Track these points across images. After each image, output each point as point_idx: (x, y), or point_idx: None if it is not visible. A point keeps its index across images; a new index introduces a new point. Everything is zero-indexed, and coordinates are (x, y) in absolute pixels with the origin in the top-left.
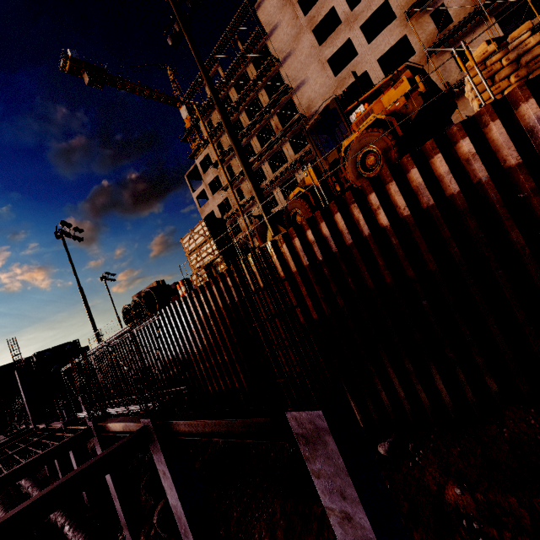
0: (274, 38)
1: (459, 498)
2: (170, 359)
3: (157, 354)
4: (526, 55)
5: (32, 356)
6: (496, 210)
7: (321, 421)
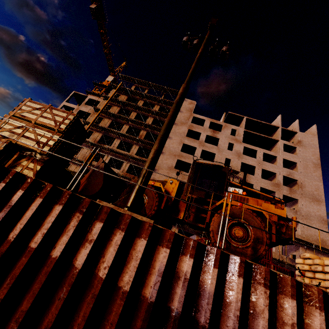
0: None
1: None
2: None
3: None
4: None
5: None
6: None
7: None
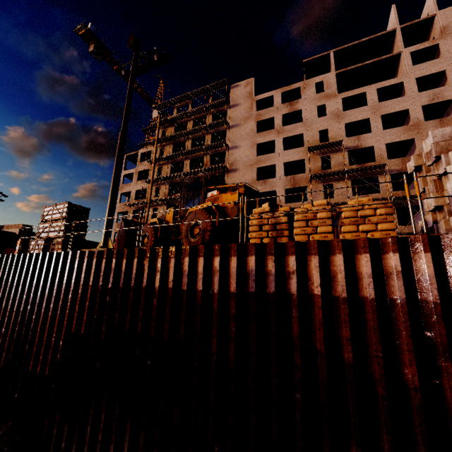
0: (233, 110)
1: None
2: None
3: None
4: (279, 225)
5: None
6: (213, 317)
7: None
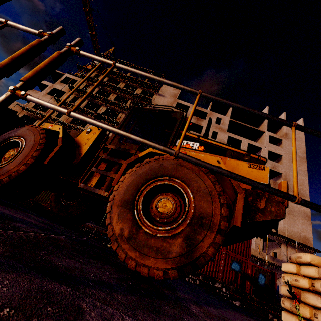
0: (159, 97)
1: None
2: None
3: None
4: None
5: None
6: None
7: None
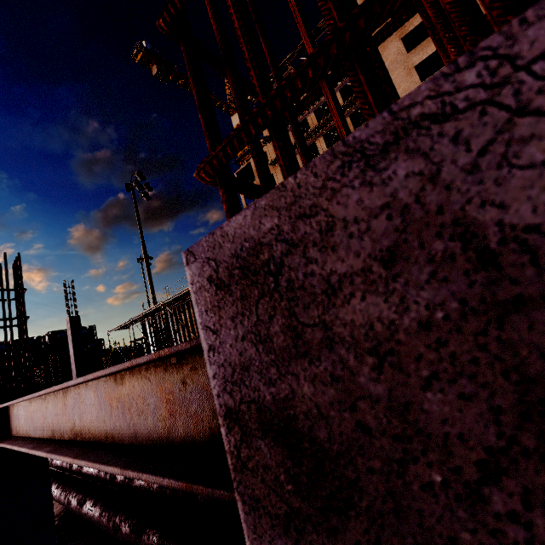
0: None
1: None
2: None
3: None
4: None
5: (44, 335)
6: None
7: None
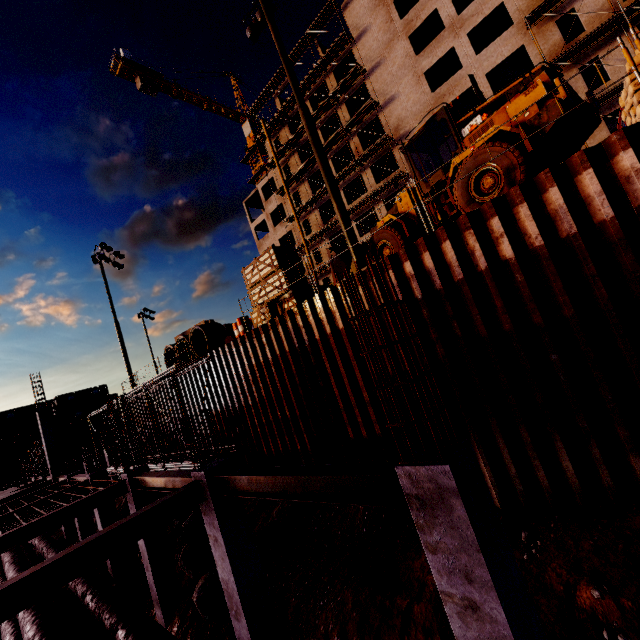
0: (362, 44)
1: (597, 602)
2: (217, 412)
3: (203, 405)
4: None
5: (53, 399)
6: None
7: (446, 479)
